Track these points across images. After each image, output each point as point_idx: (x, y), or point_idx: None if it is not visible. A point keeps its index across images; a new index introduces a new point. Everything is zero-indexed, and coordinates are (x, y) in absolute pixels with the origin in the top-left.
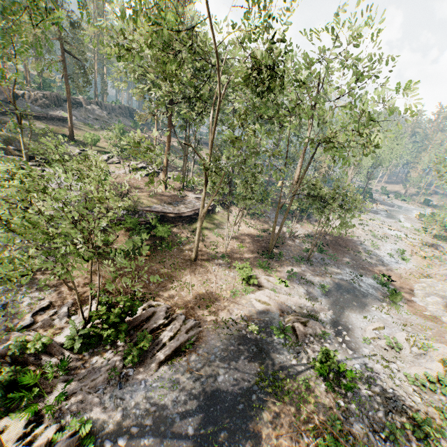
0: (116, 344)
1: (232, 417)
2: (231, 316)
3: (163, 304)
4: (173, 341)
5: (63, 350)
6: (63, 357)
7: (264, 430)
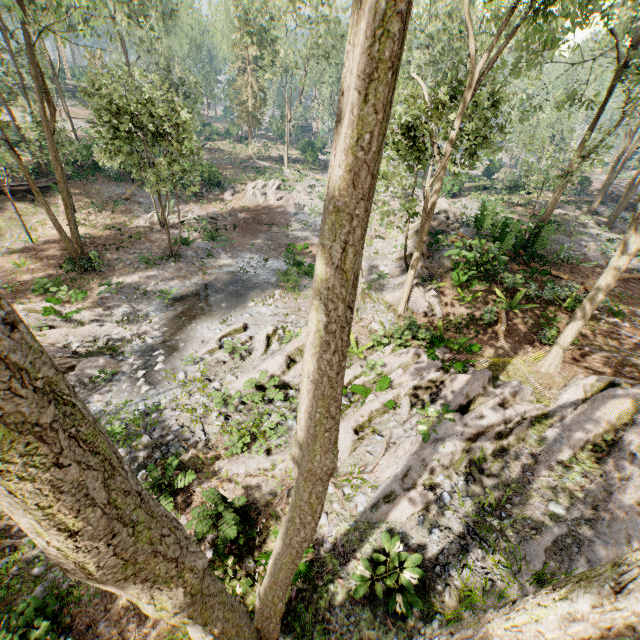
0: None
1: None
2: None
3: None
4: None
5: None
6: None
7: None
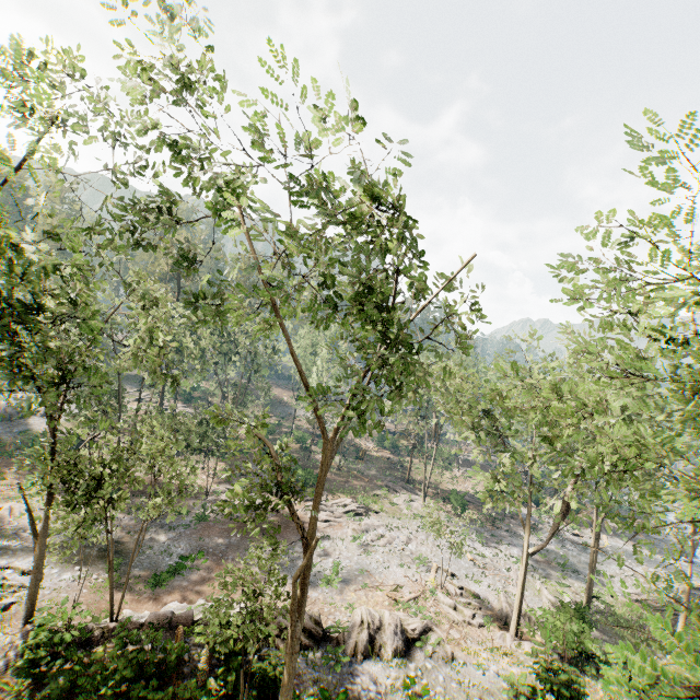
0: None
1: None
2: None
3: None
4: None
5: None
6: None
7: None
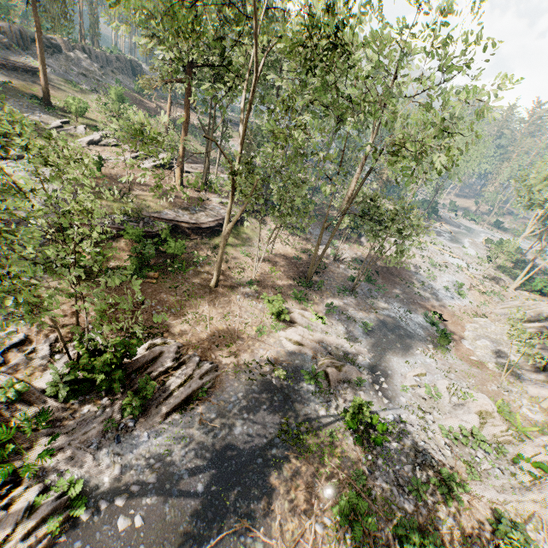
0: (114, 390)
1: (248, 473)
2: (255, 358)
3: (173, 341)
4: (184, 389)
5: (45, 397)
6: (45, 406)
7: (282, 486)
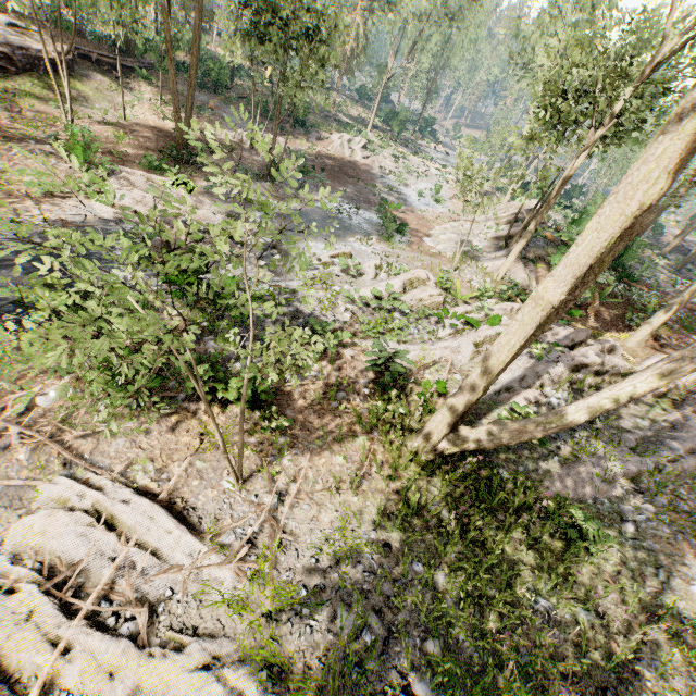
0: None
1: None
2: (16, 218)
3: None
4: None
5: None
6: None
7: None
